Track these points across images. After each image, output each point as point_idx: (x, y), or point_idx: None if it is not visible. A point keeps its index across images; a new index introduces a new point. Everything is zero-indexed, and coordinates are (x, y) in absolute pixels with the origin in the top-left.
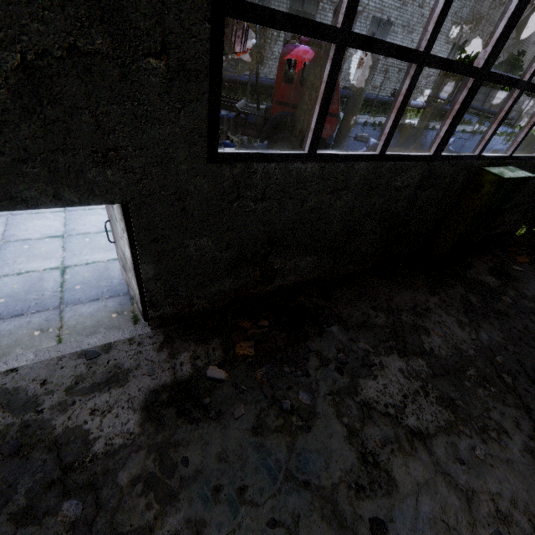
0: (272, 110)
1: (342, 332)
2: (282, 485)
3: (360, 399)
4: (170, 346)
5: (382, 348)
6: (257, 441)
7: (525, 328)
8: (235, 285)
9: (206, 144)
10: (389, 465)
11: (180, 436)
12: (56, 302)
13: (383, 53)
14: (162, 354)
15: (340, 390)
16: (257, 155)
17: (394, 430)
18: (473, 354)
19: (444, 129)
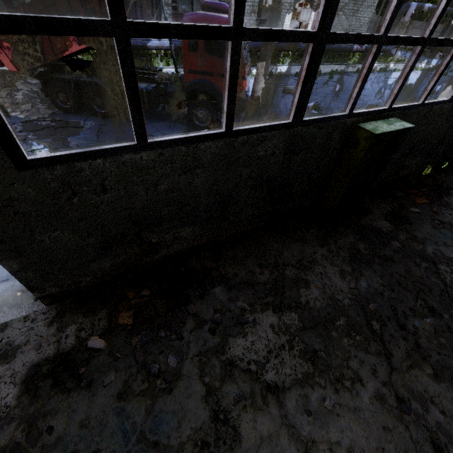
0: (184, 79)
1: (224, 292)
2: (133, 446)
3: (226, 358)
4: (60, 320)
5: (259, 305)
6: (119, 406)
7: (407, 272)
8: (116, 261)
9: (6, 155)
10: (238, 421)
11: (51, 406)
12: None
13: (181, 36)
14: (51, 328)
15: (209, 351)
16: (76, 154)
17: (252, 386)
18: (348, 303)
19: (297, 97)
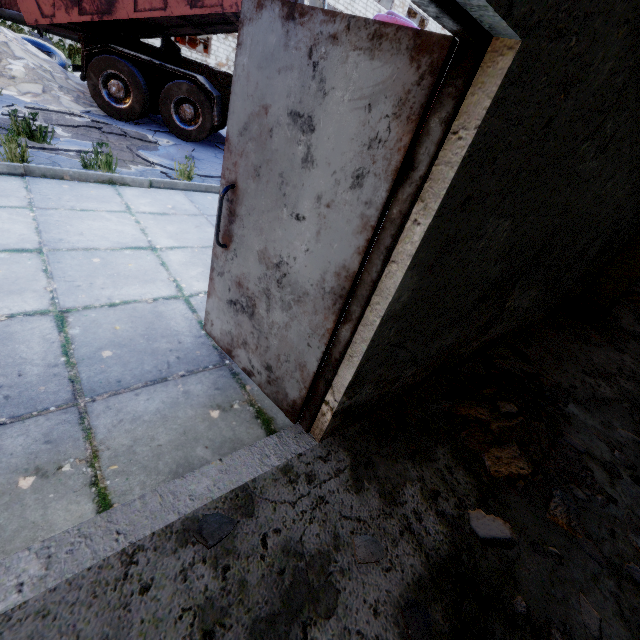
0: None
1: (585, 413)
2: None
3: None
4: (371, 475)
5: None
6: None
7: None
8: (457, 338)
9: None
10: None
11: None
12: (61, 390)
13: None
14: (368, 496)
15: None
16: None
17: None
18: None
19: None
